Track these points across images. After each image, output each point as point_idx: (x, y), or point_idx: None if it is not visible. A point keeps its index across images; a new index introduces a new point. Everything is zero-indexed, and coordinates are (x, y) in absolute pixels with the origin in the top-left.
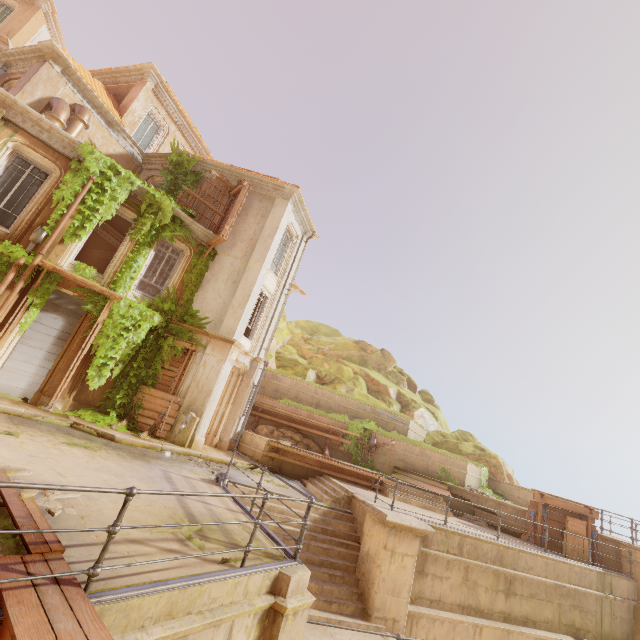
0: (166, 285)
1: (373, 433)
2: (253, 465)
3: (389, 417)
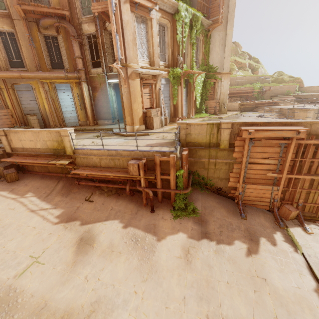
0: (199, 58)
1: (263, 87)
2: (240, 112)
3: (263, 78)
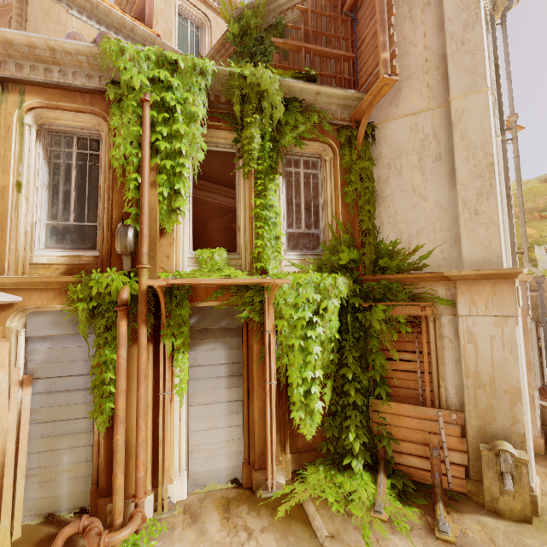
0: (323, 223)
1: None
2: None
3: None
